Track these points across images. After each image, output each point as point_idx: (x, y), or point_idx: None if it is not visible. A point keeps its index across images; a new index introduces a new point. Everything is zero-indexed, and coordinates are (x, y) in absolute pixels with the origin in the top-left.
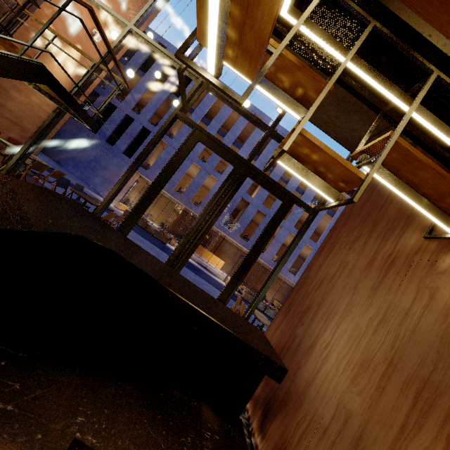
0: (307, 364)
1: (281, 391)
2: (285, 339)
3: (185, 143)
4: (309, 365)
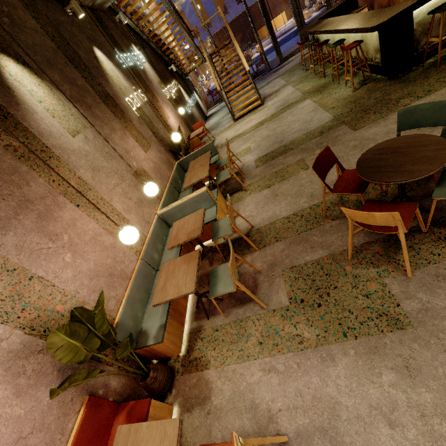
0: None
1: None
2: None
3: None
4: None
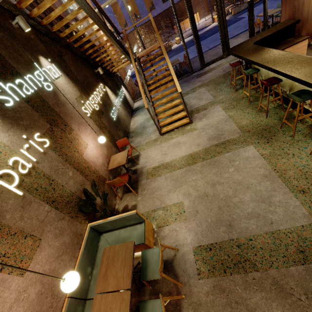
0: (304, 9)
1: (300, 24)
2: (291, 10)
3: (186, 1)
4: (305, 9)
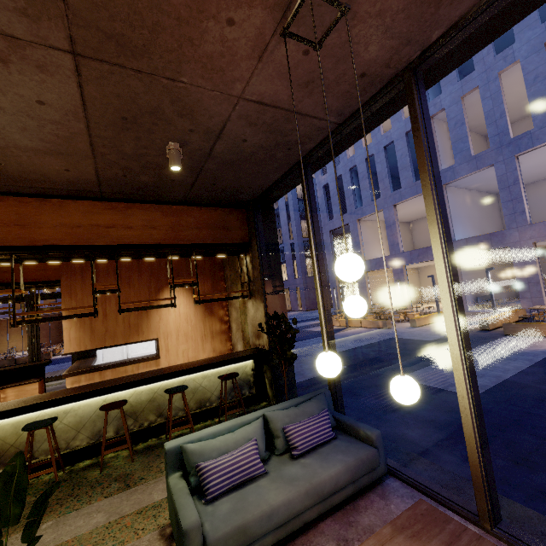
0: None
1: None
2: None
3: None
4: None
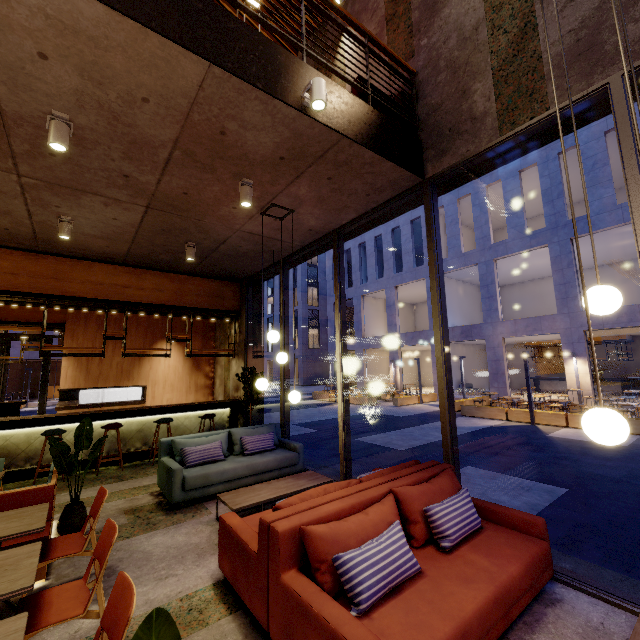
0: None
1: None
2: None
3: None
4: None
